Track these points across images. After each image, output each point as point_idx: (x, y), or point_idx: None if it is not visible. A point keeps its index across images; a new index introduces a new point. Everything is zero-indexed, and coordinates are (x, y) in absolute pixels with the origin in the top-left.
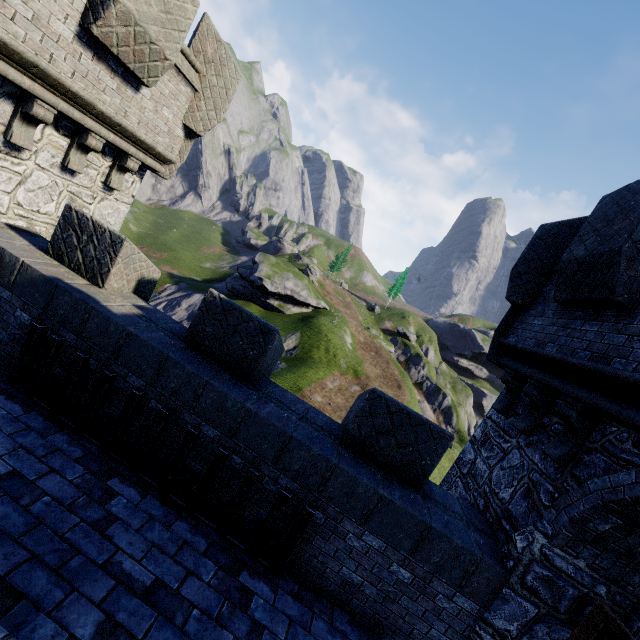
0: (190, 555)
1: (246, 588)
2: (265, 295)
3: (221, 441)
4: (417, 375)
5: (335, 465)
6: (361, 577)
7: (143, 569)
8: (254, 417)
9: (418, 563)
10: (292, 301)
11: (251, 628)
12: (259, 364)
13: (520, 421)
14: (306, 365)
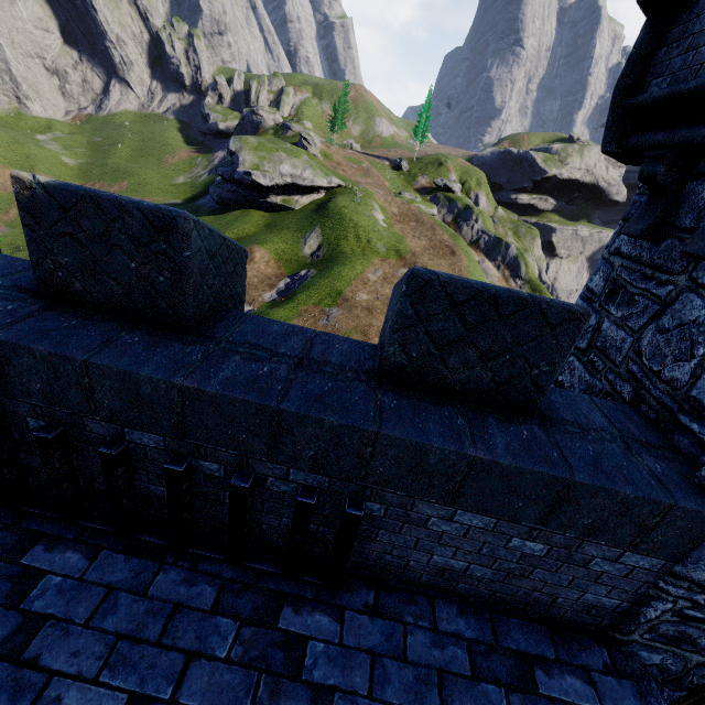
0: (190, 622)
1: (293, 633)
2: (262, 194)
3: (170, 448)
4: (471, 233)
5: (375, 434)
6: (464, 562)
7: (105, 689)
8: (199, 398)
9: (555, 531)
10: (297, 190)
11: (312, 699)
12: (186, 294)
13: (700, 240)
14: (338, 264)
